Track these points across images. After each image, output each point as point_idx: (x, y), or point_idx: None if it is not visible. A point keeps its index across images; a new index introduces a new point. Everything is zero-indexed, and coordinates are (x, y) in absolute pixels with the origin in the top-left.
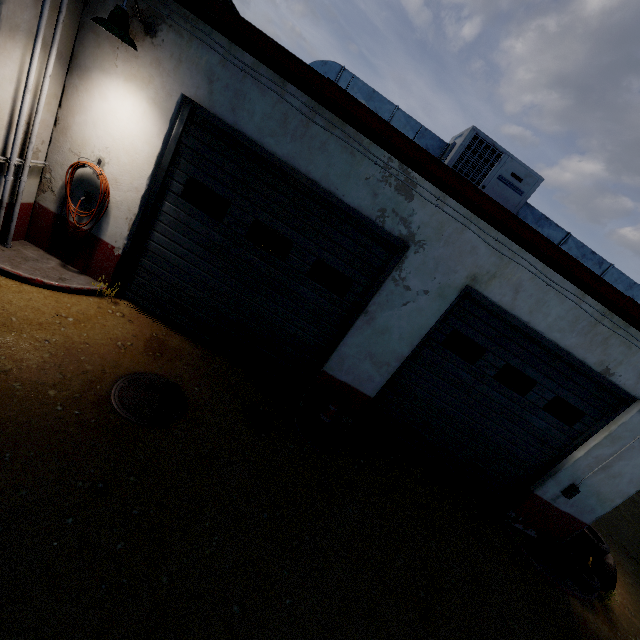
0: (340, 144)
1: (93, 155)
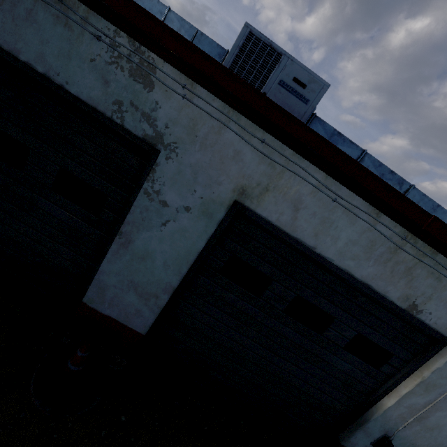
0: (51, 12)
1: None
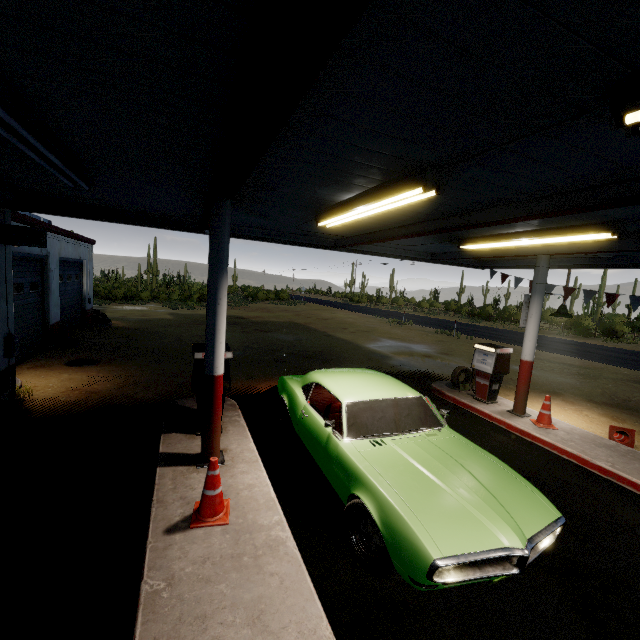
0: None
1: None
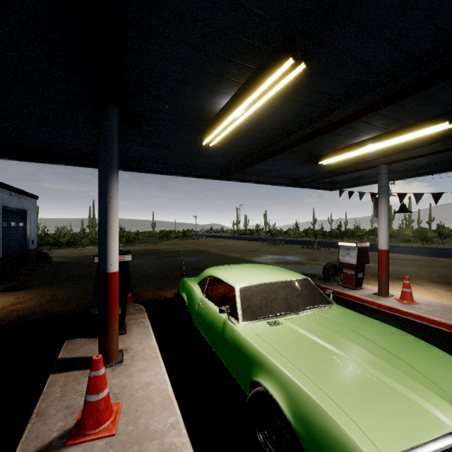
0: None
1: None
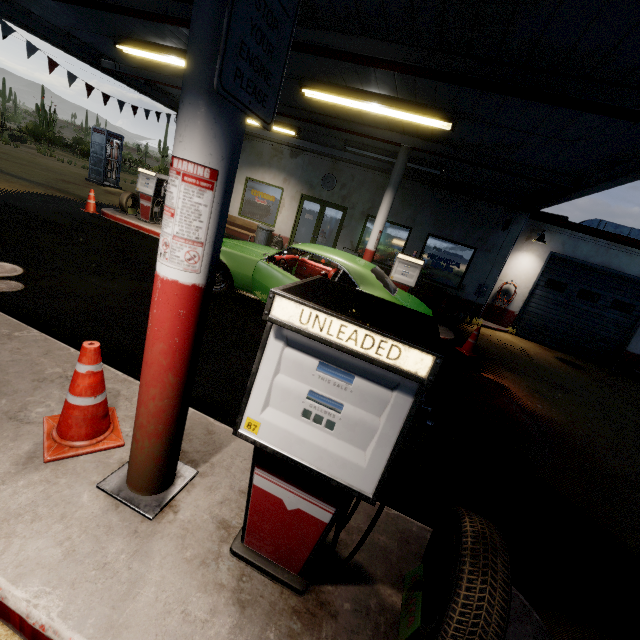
0: (624, 254)
1: (509, 279)
